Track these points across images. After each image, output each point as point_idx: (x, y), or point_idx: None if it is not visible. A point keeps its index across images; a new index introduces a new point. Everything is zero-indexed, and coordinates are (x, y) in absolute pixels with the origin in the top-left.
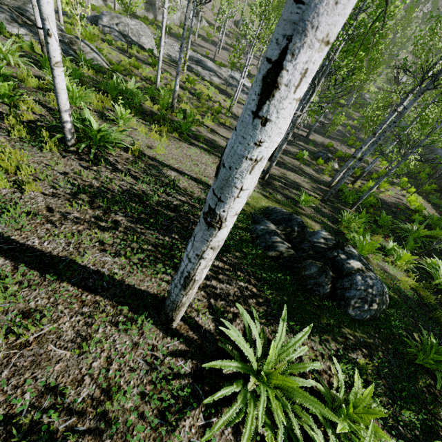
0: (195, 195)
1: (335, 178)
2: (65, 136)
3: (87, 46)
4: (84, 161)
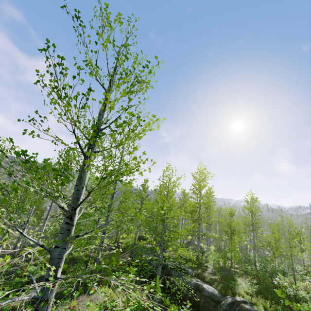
0: None
1: None
2: None
3: None
4: None
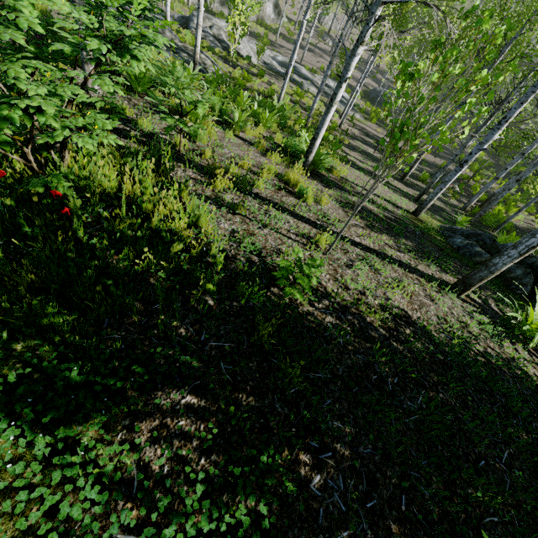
0: (395, 212)
1: (472, 201)
2: (307, 160)
3: (208, 59)
4: (319, 181)
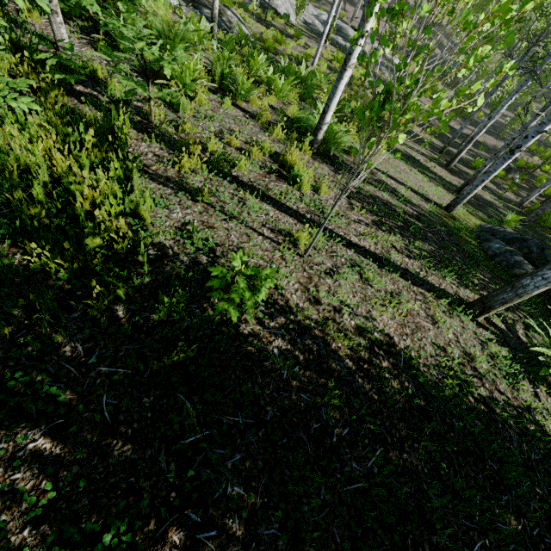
0: (421, 206)
1: (531, 196)
2: (316, 138)
3: (234, 16)
4: (329, 165)
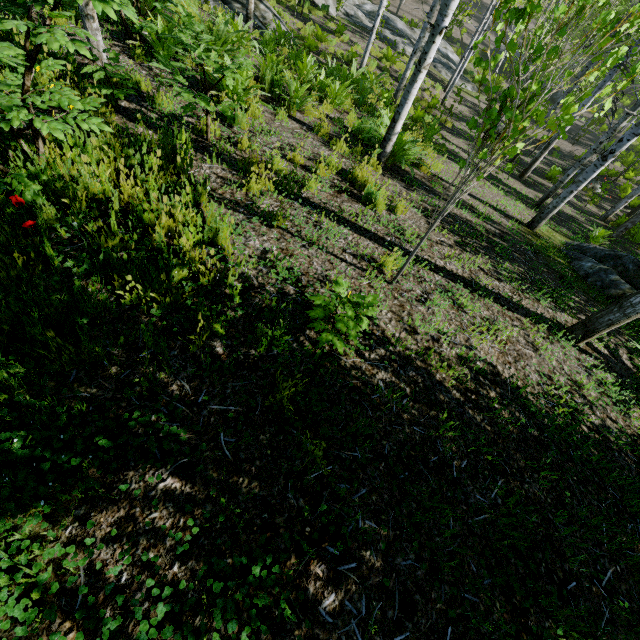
0: (502, 223)
1: (617, 207)
2: (384, 150)
3: (268, 10)
4: (399, 180)
